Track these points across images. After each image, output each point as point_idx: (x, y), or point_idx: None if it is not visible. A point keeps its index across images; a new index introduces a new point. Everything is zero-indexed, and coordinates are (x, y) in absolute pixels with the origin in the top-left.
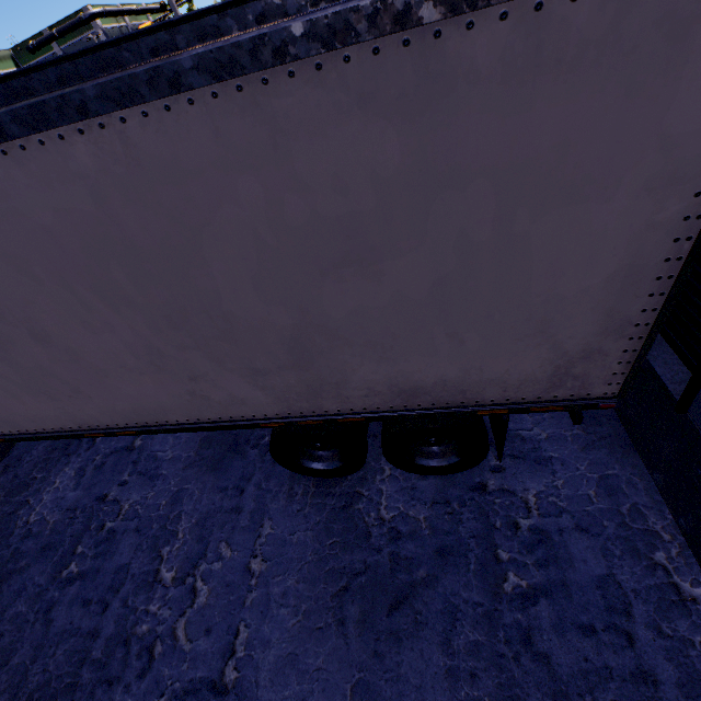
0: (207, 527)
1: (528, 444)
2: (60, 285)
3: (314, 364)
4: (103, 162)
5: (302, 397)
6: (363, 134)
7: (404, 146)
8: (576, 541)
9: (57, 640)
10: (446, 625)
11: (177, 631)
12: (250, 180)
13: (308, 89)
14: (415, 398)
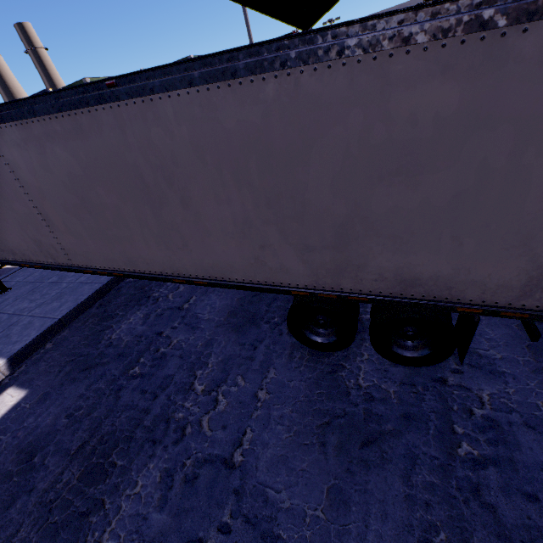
0: (229, 364)
1: (484, 359)
2: (215, 168)
3: (348, 247)
4: (279, 95)
5: (329, 273)
6: (438, 89)
7: (462, 98)
8: (524, 433)
9: (122, 409)
10: (407, 465)
11: (203, 422)
12: (358, 112)
13: (414, 61)
14: (411, 288)
